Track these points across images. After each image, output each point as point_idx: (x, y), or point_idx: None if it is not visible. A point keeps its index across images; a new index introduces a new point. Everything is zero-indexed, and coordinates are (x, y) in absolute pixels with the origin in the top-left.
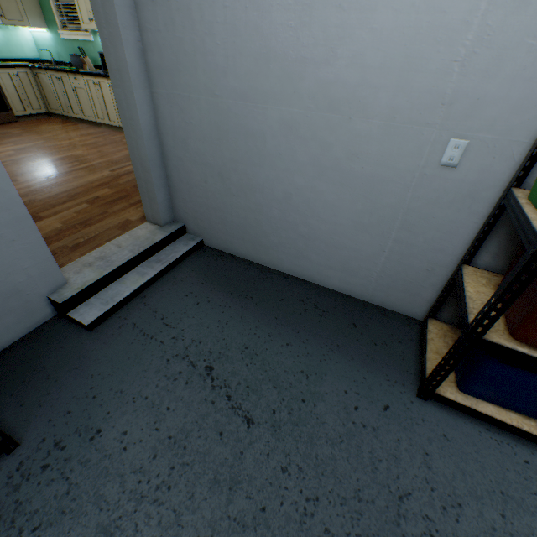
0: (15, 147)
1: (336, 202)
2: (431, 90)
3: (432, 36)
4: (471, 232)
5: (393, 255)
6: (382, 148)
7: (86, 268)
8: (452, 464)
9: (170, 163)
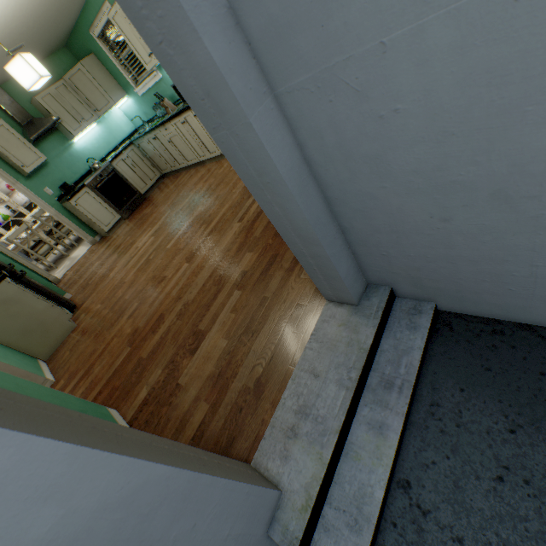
0: (152, 230)
1: None
2: None
3: None
4: None
5: None
6: None
7: (291, 444)
8: None
9: (345, 208)
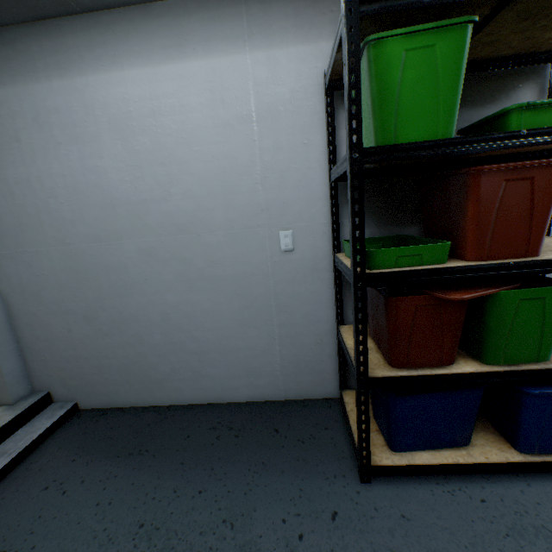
0: None
1: (214, 307)
2: (250, 203)
3: (235, 172)
4: (331, 297)
5: (285, 339)
6: (234, 251)
7: None
8: (424, 549)
9: (21, 322)
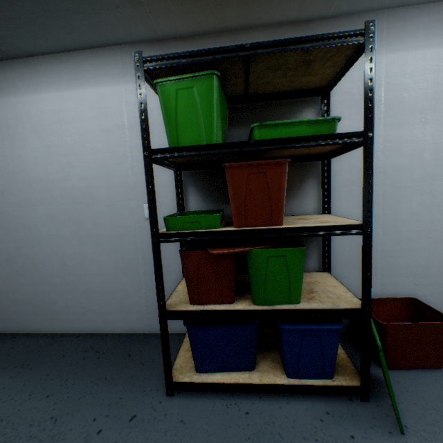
0: None
1: (99, 258)
2: (124, 183)
3: (113, 161)
4: None
5: (149, 285)
6: (112, 217)
7: None
8: None
9: None
